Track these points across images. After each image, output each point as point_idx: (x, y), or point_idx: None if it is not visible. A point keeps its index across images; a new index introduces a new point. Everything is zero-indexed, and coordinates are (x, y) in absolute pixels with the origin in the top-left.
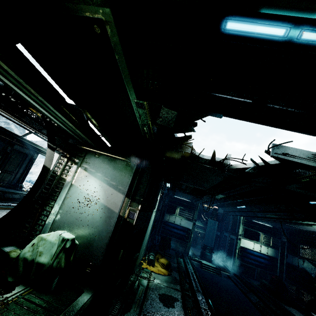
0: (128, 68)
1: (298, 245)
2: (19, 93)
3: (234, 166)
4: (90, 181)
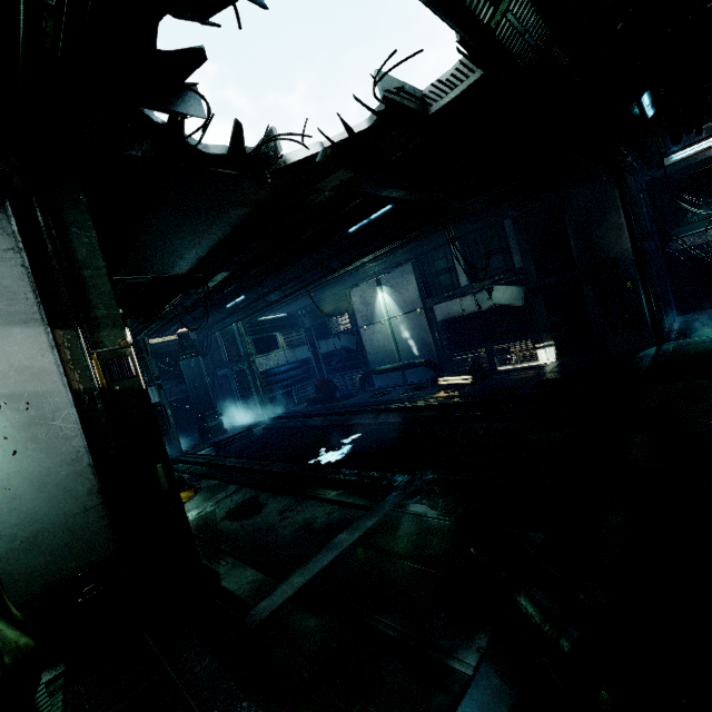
0: None
1: (328, 321)
2: None
3: (284, 161)
4: None
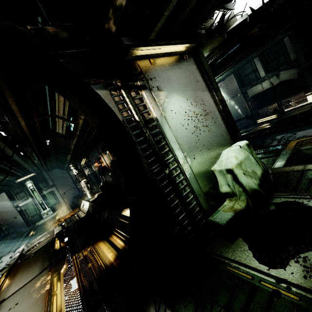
0: None
1: None
2: None
3: (231, 26)
4: (176, 100)
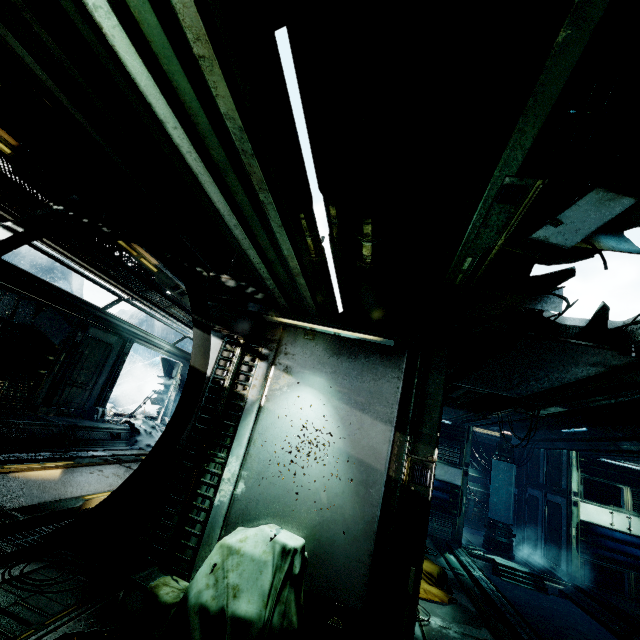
0: (568, 72)
1: None
2: (205, 189)
3: None
4: (302, 398)
